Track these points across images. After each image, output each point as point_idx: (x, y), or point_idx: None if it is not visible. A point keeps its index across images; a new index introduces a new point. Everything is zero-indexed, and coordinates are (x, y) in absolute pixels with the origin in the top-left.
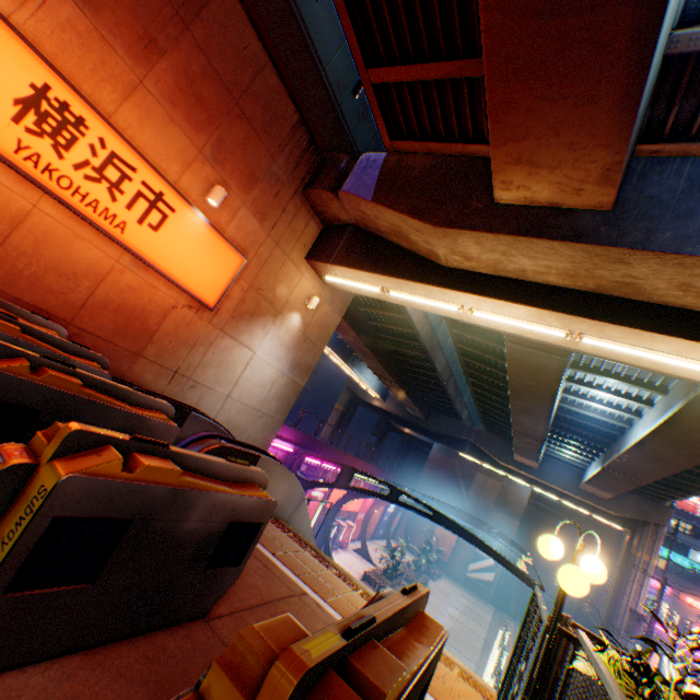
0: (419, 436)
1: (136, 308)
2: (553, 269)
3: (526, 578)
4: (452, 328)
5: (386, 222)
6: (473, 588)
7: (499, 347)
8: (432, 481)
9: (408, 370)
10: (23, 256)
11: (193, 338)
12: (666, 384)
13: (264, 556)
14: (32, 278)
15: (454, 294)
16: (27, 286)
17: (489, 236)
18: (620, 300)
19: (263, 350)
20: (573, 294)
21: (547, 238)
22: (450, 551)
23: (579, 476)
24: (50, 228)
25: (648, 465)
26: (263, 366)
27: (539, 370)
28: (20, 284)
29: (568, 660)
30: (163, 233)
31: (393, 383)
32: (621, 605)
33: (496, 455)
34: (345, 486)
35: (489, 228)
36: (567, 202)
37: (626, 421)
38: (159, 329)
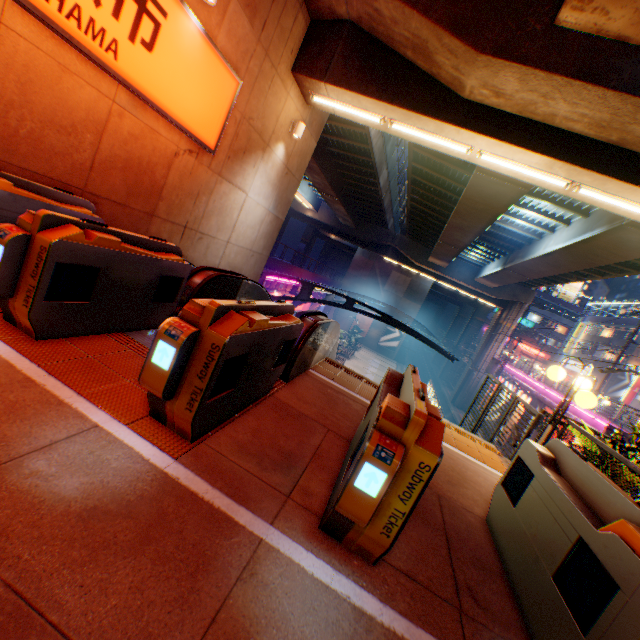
0: (344, 243)
1: (141, 163)
2: (587, 119)
3: (447, 354)
4: (412, 148)
5: (408, 32)
6: (382, 353)
7: (456, 170)
8: (355, 280)
9: (348, 184)
10: (10, 108)
11: (195, 189)
12: (590, 208)
13: (355, 397)
14: (29, 139)
15: (470, 136)
16: (28, 150)
17: (540, 75)
18: (633, 155)
19: (253, 191)
20: (592, 146)
21: (605, 87)
22: (367, 331)
23: (476, 272)
24: (28, 58)
25: (542, 269)
26: (253, 208)
27: (495, 198)
28: (20, 150)
29: (558, 435)
30: (157, 54)
31: (333, 198)
32: (485, 355)
33: (414, 259)
34: (306, 299)
35: (544, 64)
36: (638, 38)
37: (538, 235)
38: (165, 184)
